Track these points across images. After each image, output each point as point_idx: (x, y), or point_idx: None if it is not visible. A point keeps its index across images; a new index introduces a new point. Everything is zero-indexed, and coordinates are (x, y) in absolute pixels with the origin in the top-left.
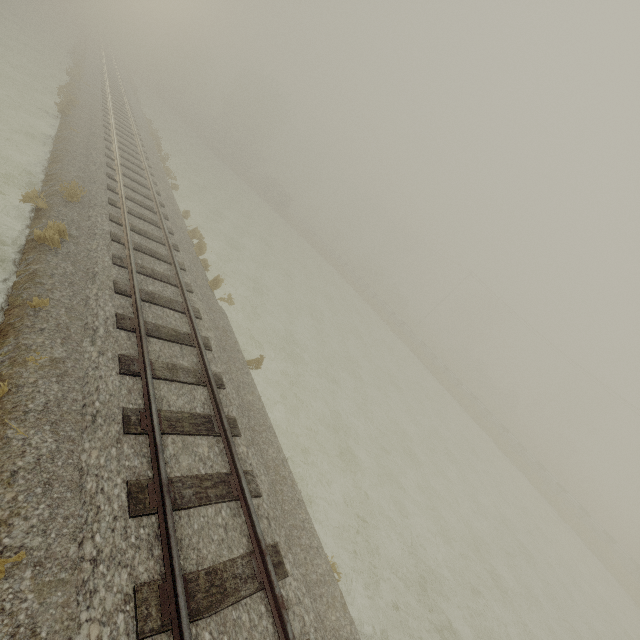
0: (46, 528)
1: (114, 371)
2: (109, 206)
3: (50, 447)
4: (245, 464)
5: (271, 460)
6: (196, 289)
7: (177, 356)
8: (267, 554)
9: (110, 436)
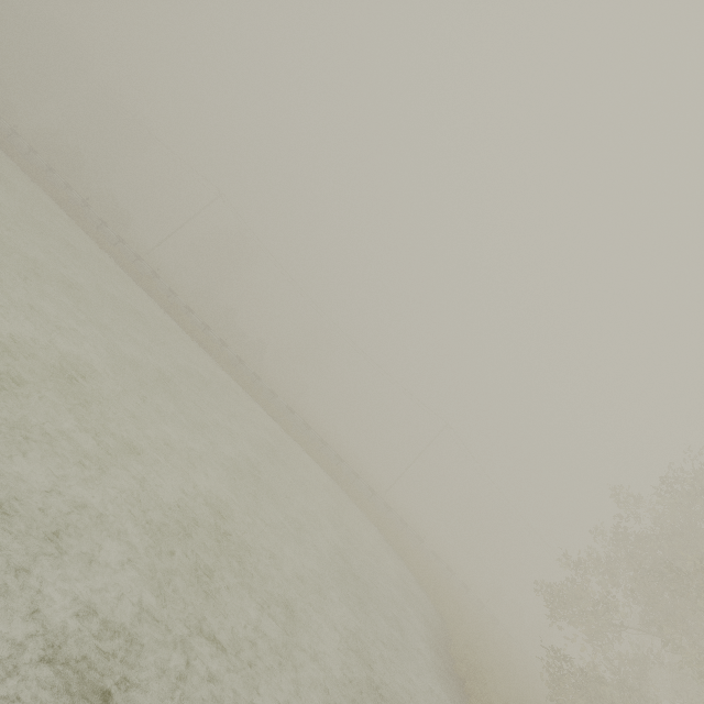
0: None
1: None
2: None
3: None
4: None
5: None
6: None
7: None
8: None
9: None
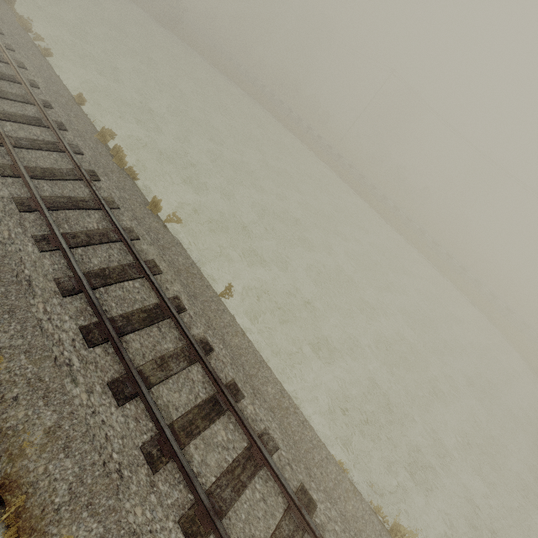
0: None
1: (112, 407)
2: None
3: (98, 533)
4: (257, 424)
5: (273, 399)
6: (140, 230)
7: (159, 342)
8: (301, 507)
9: (143, 485)
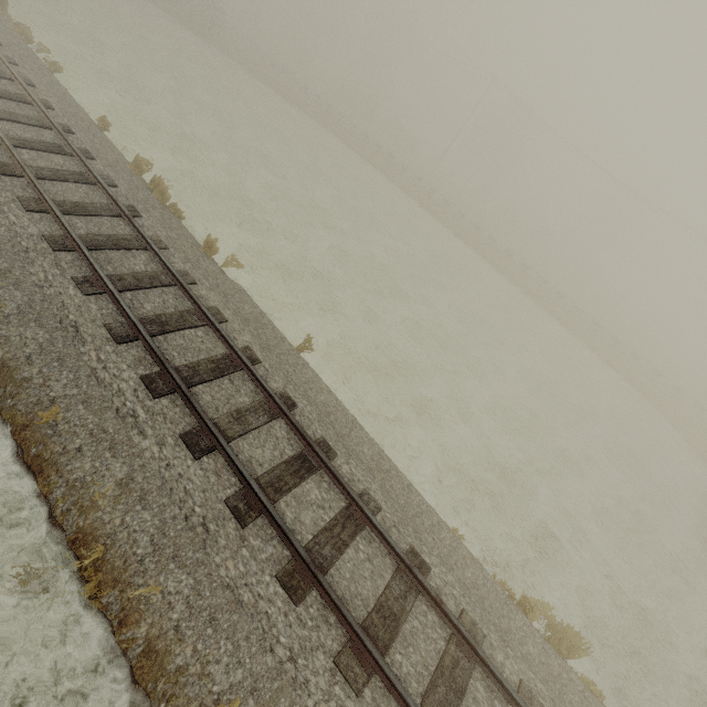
0: (238, 659)
1: (188, 460)
2: (5, 180)
3: (189, 584)
4: (355, 484)
5: (370, 460)
6: (196, 273)
7: (233, 395)
8: (413, 567)
9: (232, 539)
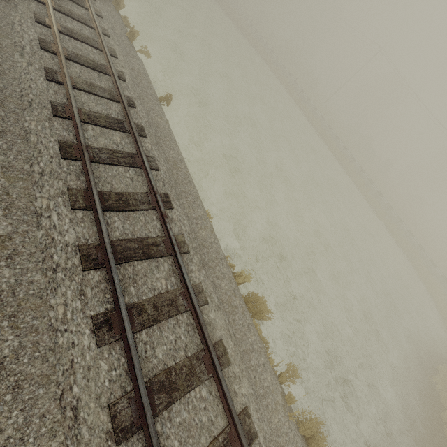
0: (6, 153)
1: (41, 77)
2: None
3: (0, 114)
4: (149, 153)
5: (171, 157)
6: (113, 35)
7: (95, 79)
8: (157, 194)
9: (43, 115)
